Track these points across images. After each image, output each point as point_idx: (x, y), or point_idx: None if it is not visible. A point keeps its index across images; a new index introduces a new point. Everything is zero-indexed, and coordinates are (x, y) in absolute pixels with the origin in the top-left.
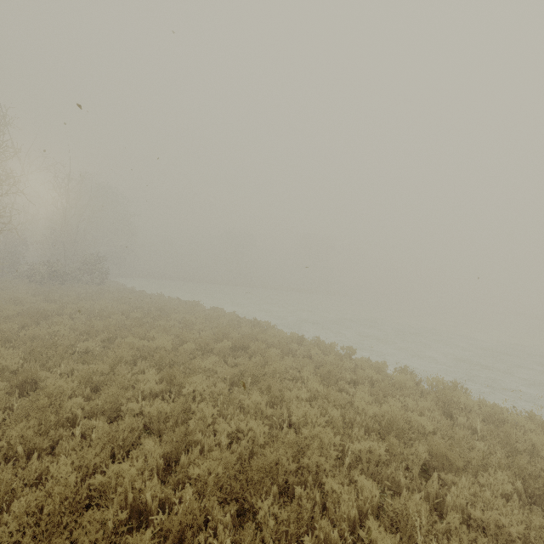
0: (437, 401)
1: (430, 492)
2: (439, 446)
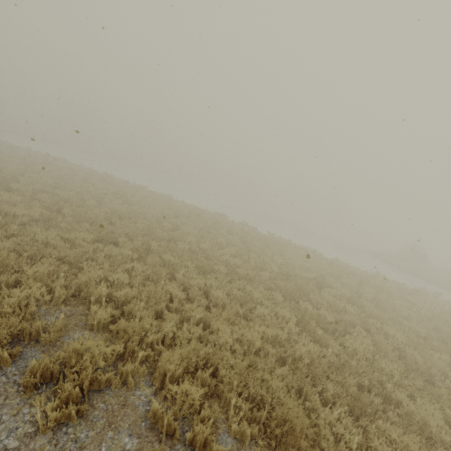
0: (163, 197)
1: (148, 201)
2: (154, 197)
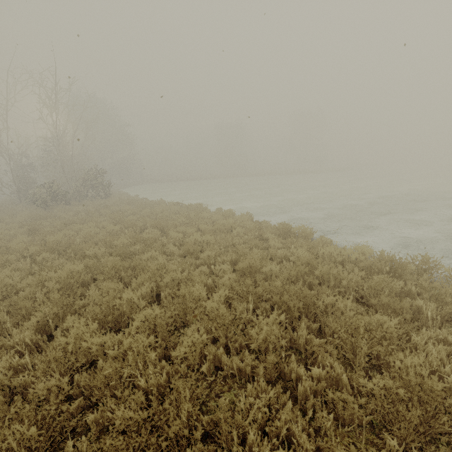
0: None
1: None
2: None
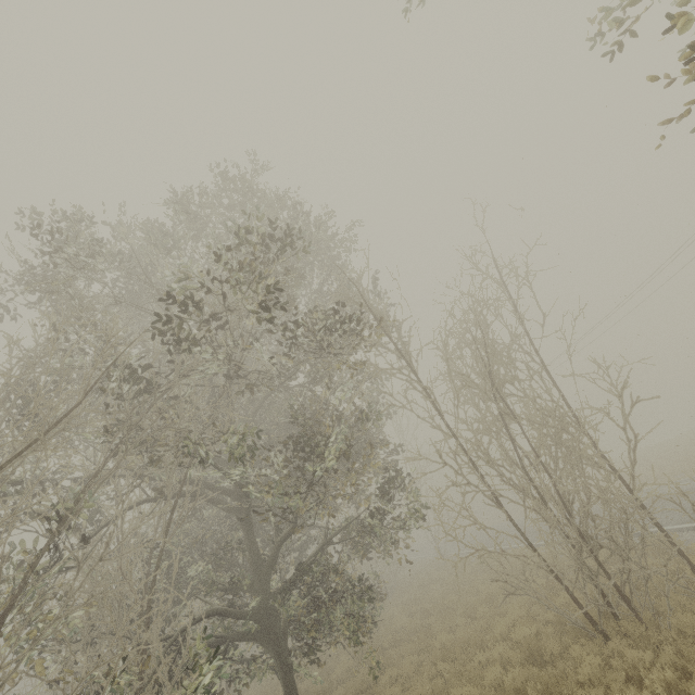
0: None
1: None
2: None
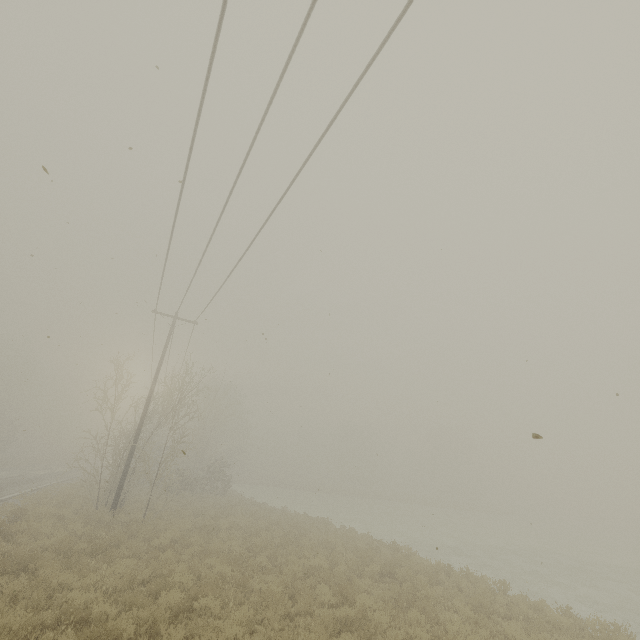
0: None
1: None
2: None
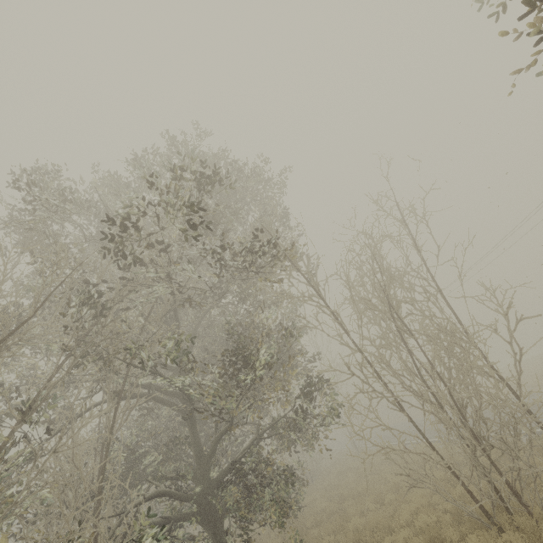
0: None
1: None
2: None
